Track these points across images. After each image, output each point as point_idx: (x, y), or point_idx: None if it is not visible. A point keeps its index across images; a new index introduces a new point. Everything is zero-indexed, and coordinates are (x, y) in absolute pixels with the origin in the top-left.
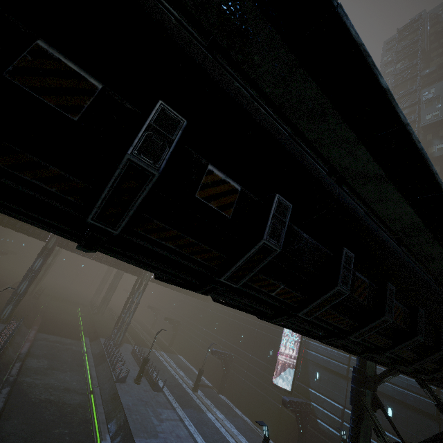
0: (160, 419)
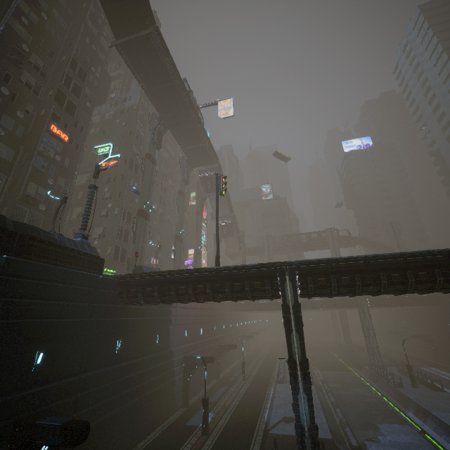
0: None
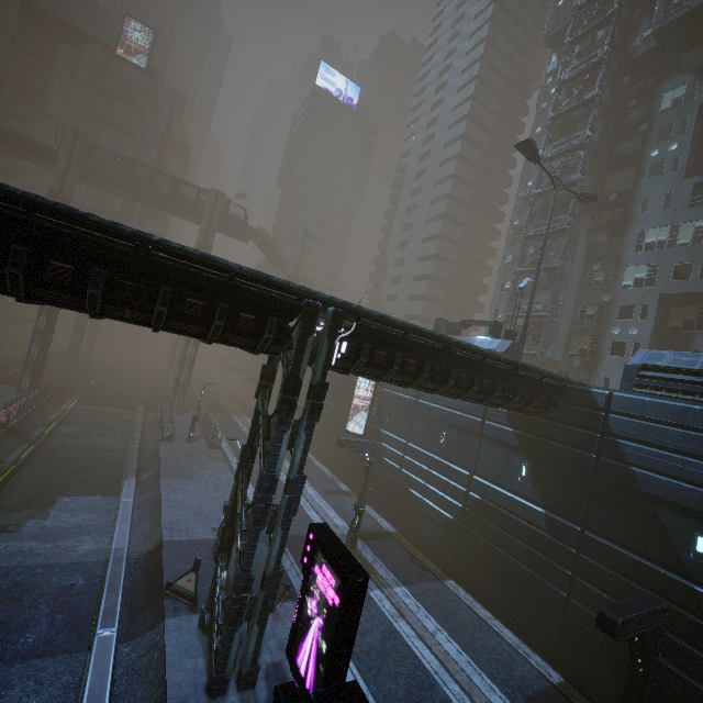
0: (204, 468)
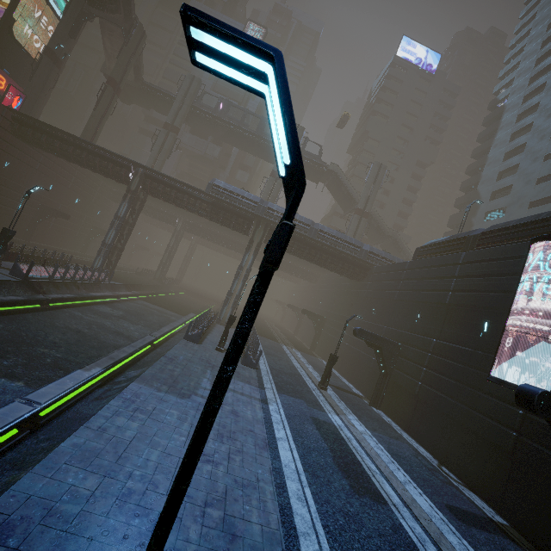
0: None
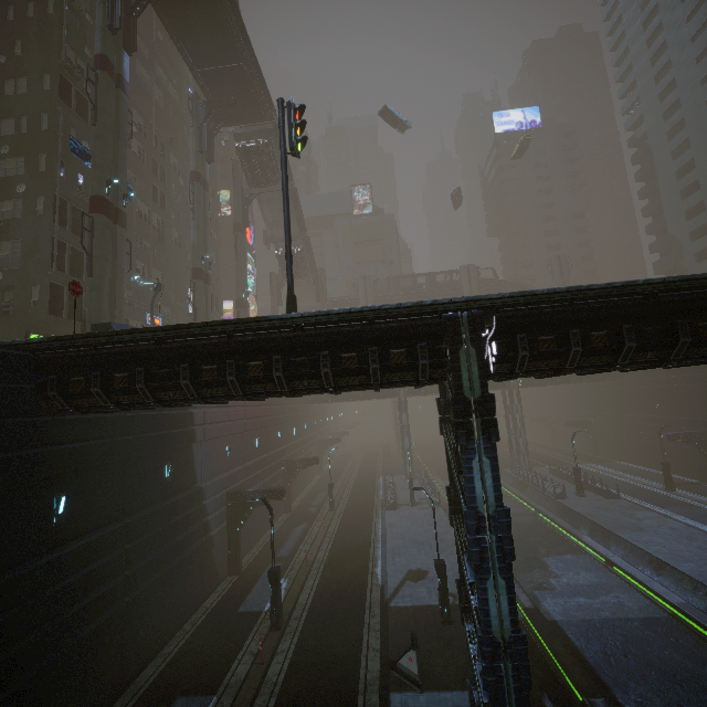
0: (636, 518)
